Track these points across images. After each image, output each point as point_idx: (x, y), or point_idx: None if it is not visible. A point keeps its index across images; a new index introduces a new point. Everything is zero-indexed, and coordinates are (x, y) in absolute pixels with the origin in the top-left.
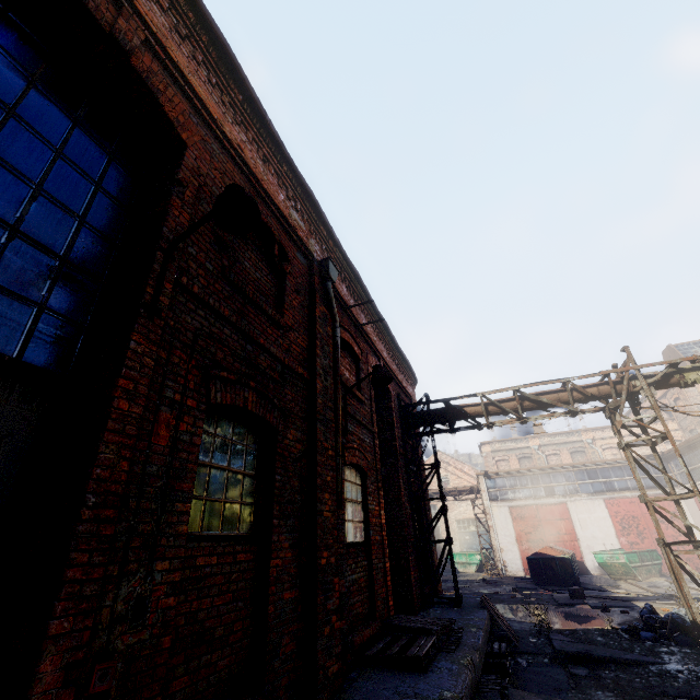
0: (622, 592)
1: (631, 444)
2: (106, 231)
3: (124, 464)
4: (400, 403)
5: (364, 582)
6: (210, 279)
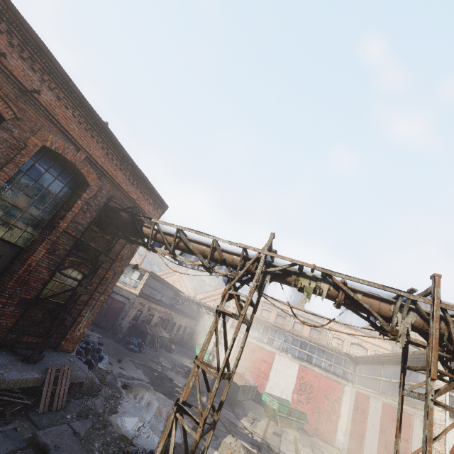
0: (246, 425)
1: (230, 314)
2: None
3: None
4: (108, 202)
5: None
6: None
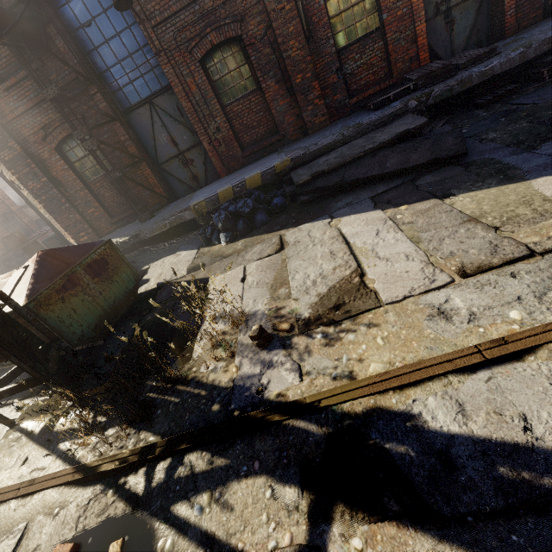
0: None
1: None
2: (134, 19)
3: (189, 104)
4: None
5: (378, 59)
6: (158, 0)
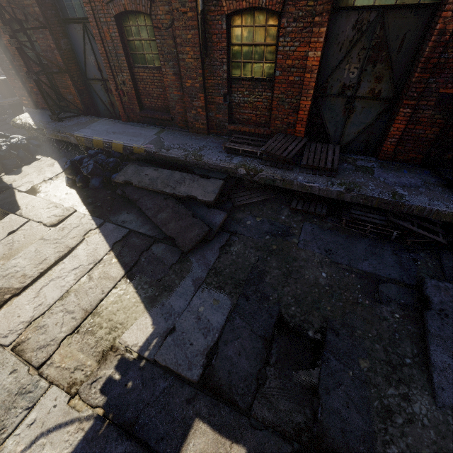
0: None
1: None
2: None
3: (103, 49)
4: None
5: (264, 106)
6: None
